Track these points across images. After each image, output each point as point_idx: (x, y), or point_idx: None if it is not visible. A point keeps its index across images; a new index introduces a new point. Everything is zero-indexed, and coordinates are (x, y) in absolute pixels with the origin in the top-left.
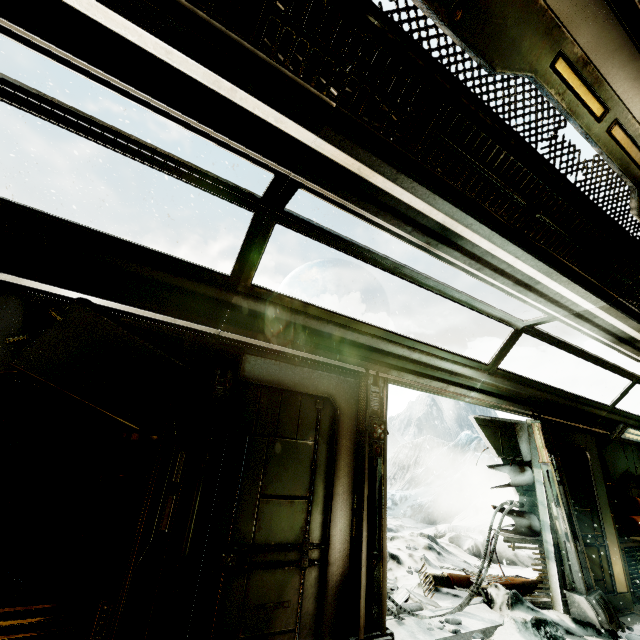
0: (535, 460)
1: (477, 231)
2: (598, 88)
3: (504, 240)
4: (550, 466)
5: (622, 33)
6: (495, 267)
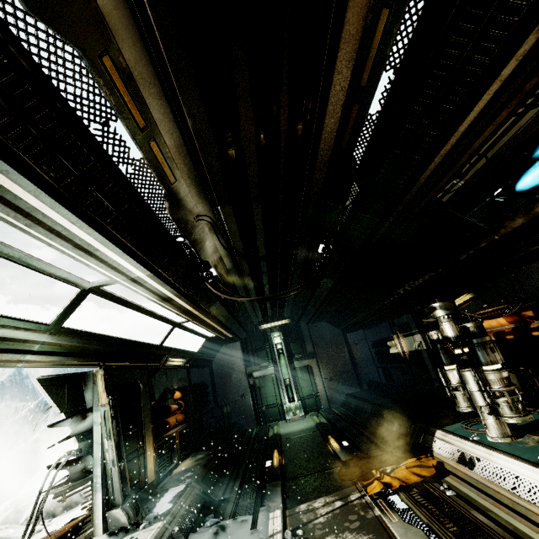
0: (97, 404)
1: (18, 182)
2: (141, 105)
3: (55, 201)
4: (107, 406)
5: (154, 72)
6: (50, 227)
